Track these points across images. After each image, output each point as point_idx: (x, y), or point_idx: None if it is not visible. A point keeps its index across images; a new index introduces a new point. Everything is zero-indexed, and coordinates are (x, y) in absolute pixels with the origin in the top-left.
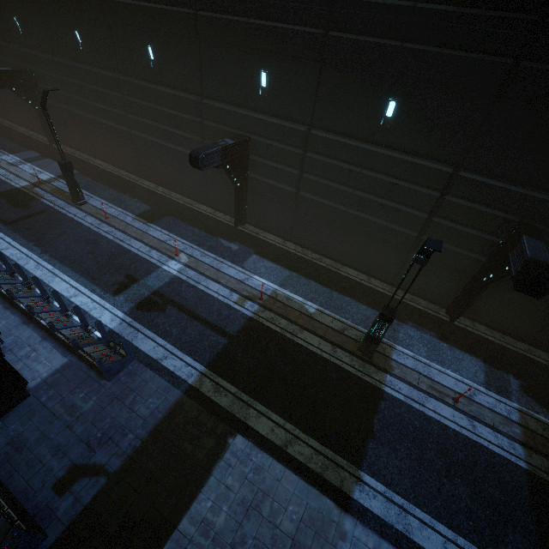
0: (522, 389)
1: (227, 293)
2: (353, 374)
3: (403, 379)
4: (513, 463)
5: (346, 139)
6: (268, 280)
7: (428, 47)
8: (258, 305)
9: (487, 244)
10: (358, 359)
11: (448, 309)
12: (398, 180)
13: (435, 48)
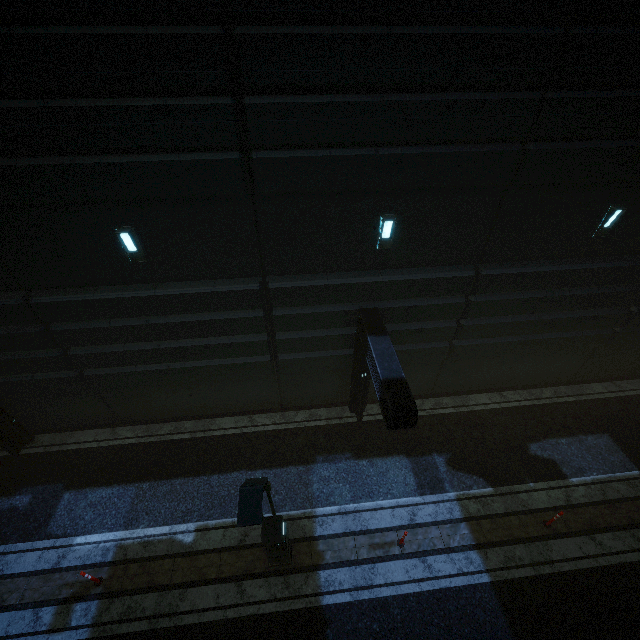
0: (449, 464)
1: (29, 621)
2: (279, 613)
3: (339, 562)
4: (478, 586)
5: (95, 293)
6: (102, 532)
7: (115, 157)
8: (97, 600)
9: (345, 338)
10: (278, 577)
11: (350, 407)
12: (205, 315)
13: (126, 157)
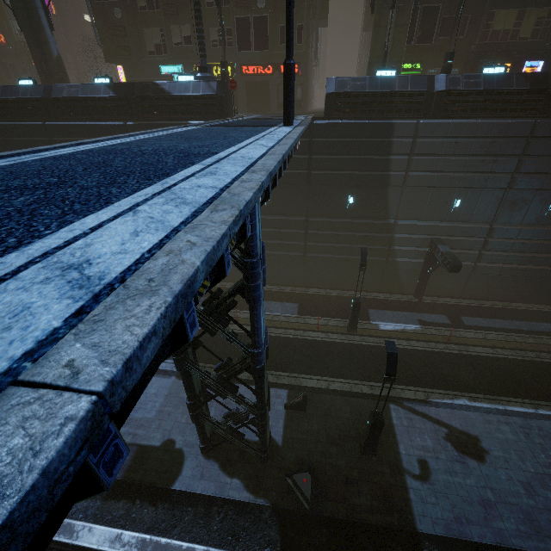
0: None
1: None
2: None
3: None
4: None
5: None
6: None
7: None
8: None
9: None
10: None
11: None
12: None
13: None
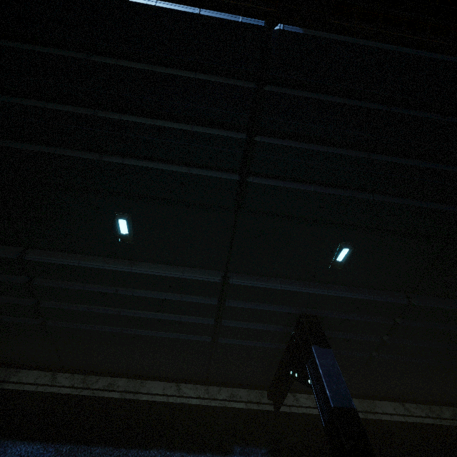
0: None
1: None
2: None
3: None
4: None
5: (81, 260)
6: None
7: (136, 161)
8: None
9: (281, 335)
10: None
11: (268, 394)
12: (167, 294)
13: (145, 162)
